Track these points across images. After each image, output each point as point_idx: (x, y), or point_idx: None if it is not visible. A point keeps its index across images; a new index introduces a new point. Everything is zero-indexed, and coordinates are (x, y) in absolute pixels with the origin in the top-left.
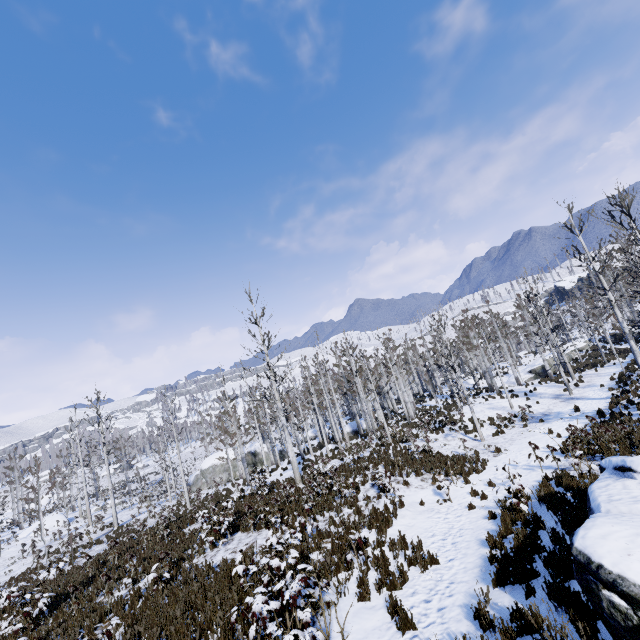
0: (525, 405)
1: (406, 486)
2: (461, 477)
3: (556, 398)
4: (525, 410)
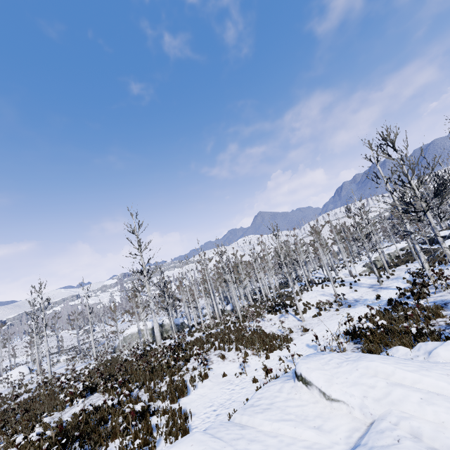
0: (341, 293)
1: (223, 359)
2: (267, 352)
3: (370, 287)
4: (341, 297)
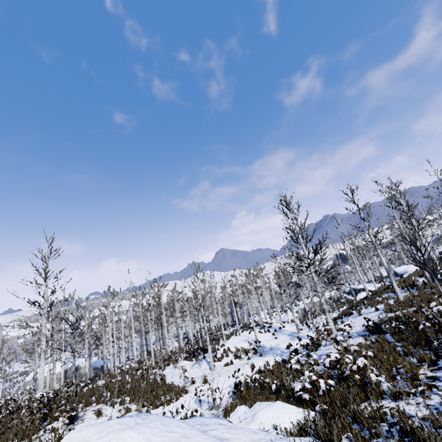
0: (257, 340)
1: (97, 417)
2: (152, 408)
3: (290, 335)
4: (257, 344)
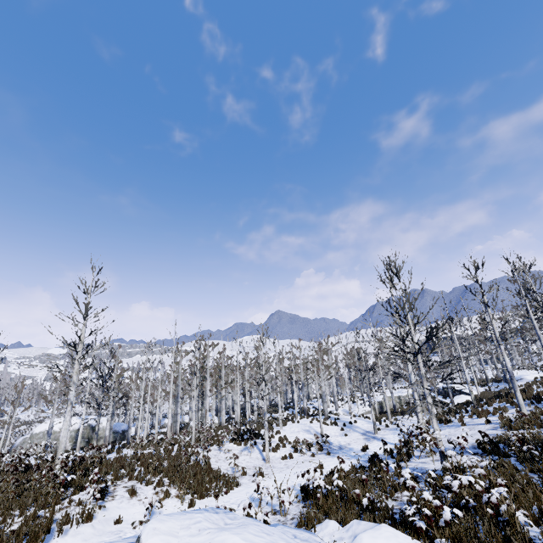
0: (324, 434)
1: (131, 496)
2: (197, 498)
3: (363, 434)
4: (323, 439)
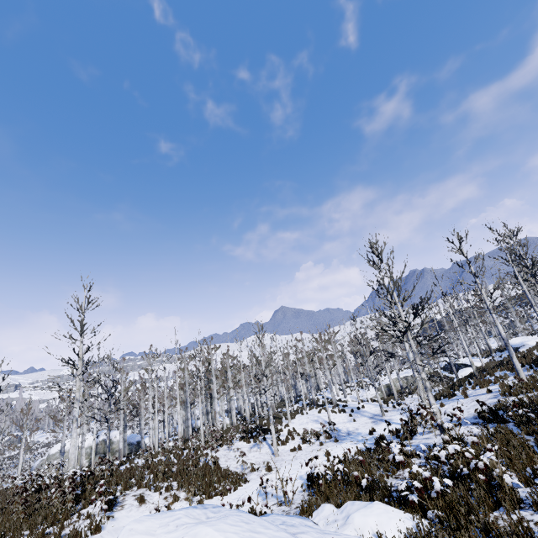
0: (331, 422)
1: (140, 504)
2: (205, 498)
3: (371, 418)
4: (331, 427)
